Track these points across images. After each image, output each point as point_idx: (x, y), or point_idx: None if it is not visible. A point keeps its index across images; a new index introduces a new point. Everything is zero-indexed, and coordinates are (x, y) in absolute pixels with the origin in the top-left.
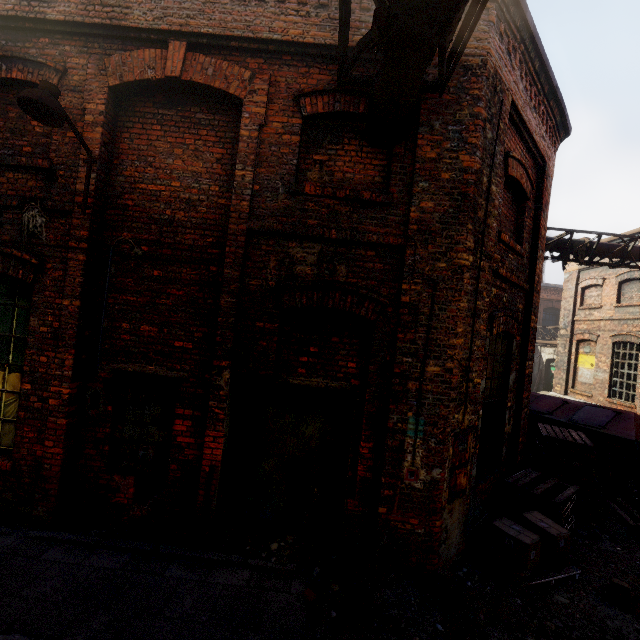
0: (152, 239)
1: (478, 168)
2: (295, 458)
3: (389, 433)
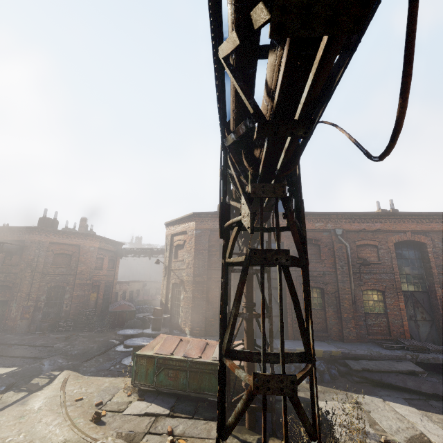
0: None
1: (32, 258)
2: (1, 315)
3: (10, 307)
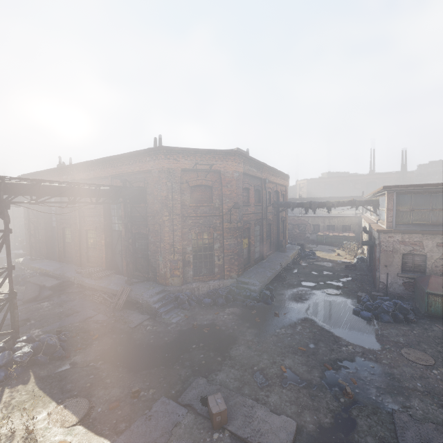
0: None
1: None
2: None
3: None
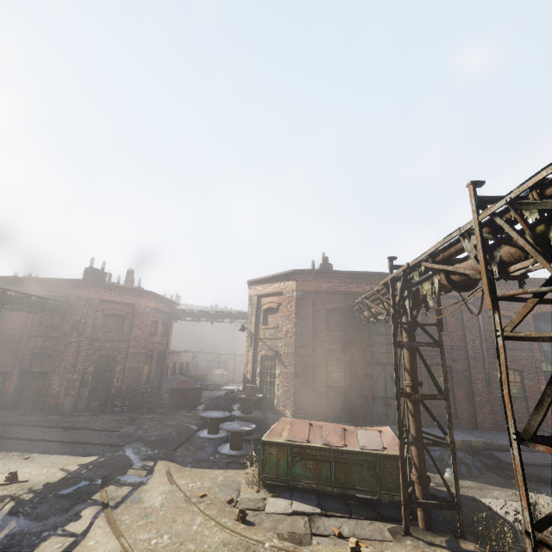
0: (8, 338)
1: (79, 319)
2: (37, 391)
3: (51, 380)
